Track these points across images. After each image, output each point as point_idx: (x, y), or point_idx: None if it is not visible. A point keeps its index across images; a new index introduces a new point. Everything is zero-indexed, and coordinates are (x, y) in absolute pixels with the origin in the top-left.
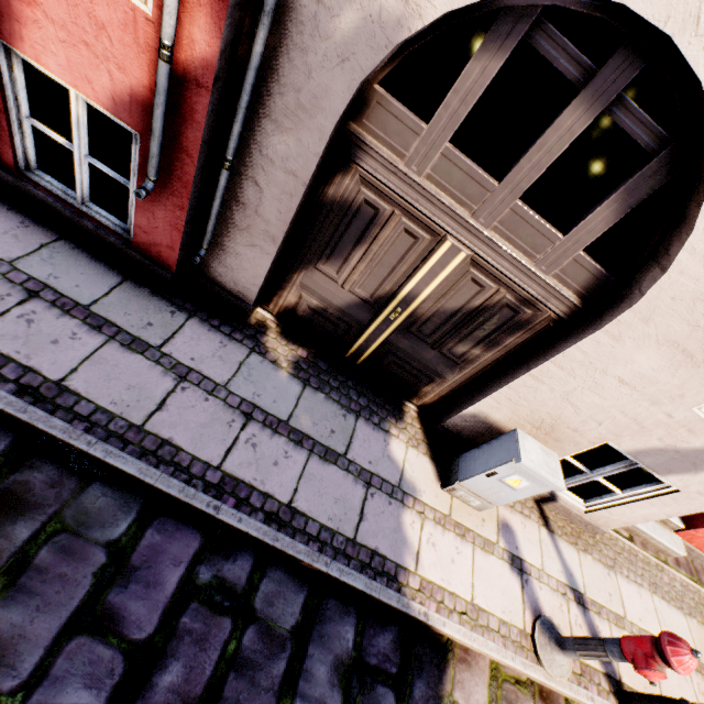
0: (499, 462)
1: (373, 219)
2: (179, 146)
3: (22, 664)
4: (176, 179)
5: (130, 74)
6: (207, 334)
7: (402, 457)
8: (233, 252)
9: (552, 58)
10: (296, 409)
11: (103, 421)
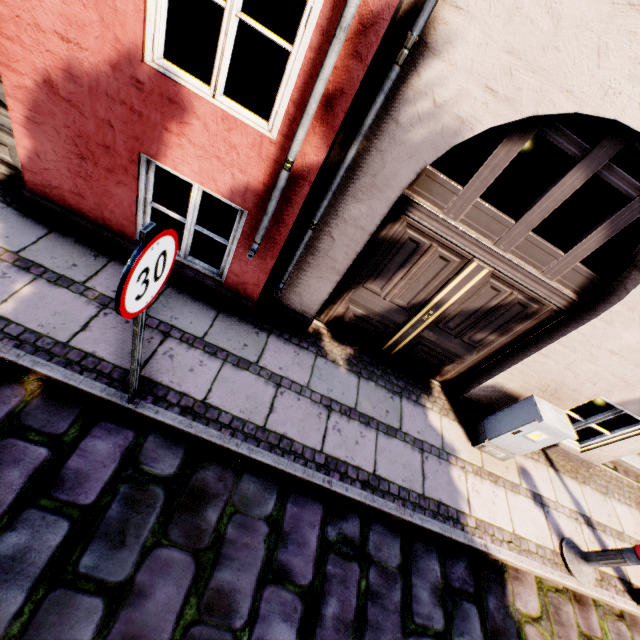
0: (523, 422)
1: (414, 250)
2: (279, 218)
3: (241, 609)
4: (271, 239)
5: (249, 174)
6: (284, 347)
7: (439, 425)
8: (303, 283)
9: (558, 143)
10: (358, 398)
11: (240, 427)
